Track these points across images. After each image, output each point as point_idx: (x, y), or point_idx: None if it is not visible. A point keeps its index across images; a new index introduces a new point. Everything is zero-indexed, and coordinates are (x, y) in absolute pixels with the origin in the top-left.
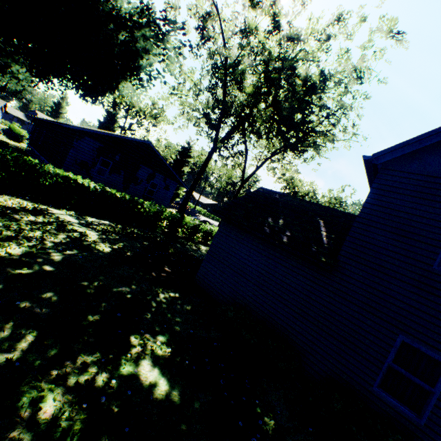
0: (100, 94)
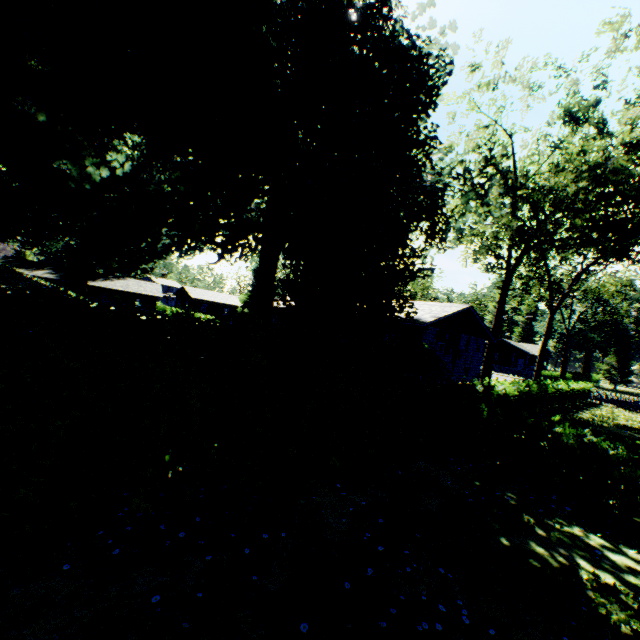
0: None
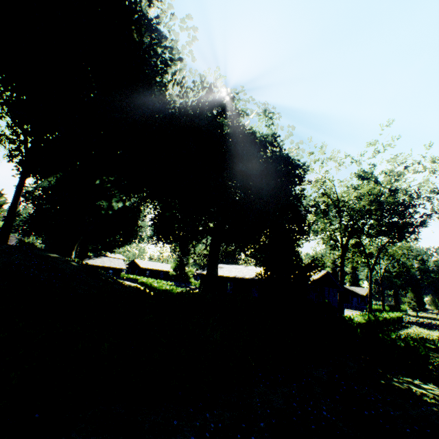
0: None
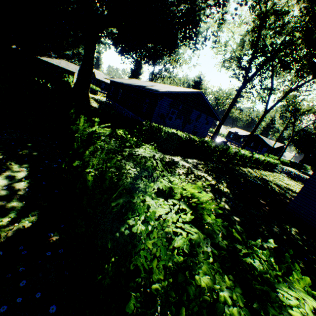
0: (160, 58)
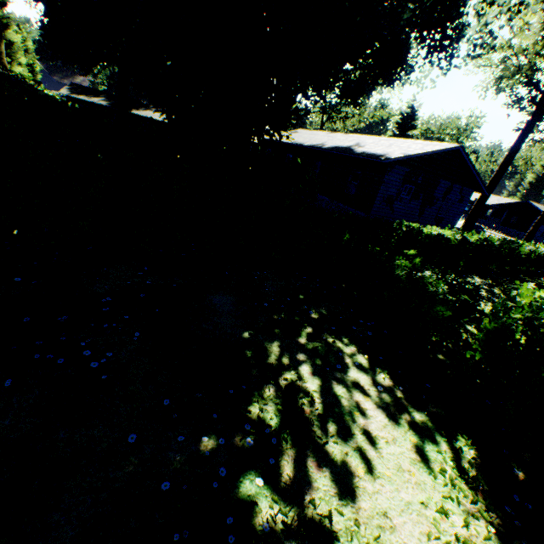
0: (368, 91)
